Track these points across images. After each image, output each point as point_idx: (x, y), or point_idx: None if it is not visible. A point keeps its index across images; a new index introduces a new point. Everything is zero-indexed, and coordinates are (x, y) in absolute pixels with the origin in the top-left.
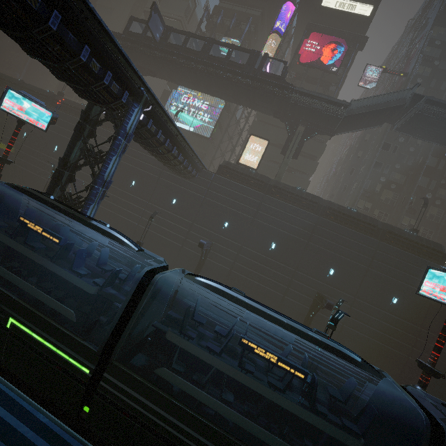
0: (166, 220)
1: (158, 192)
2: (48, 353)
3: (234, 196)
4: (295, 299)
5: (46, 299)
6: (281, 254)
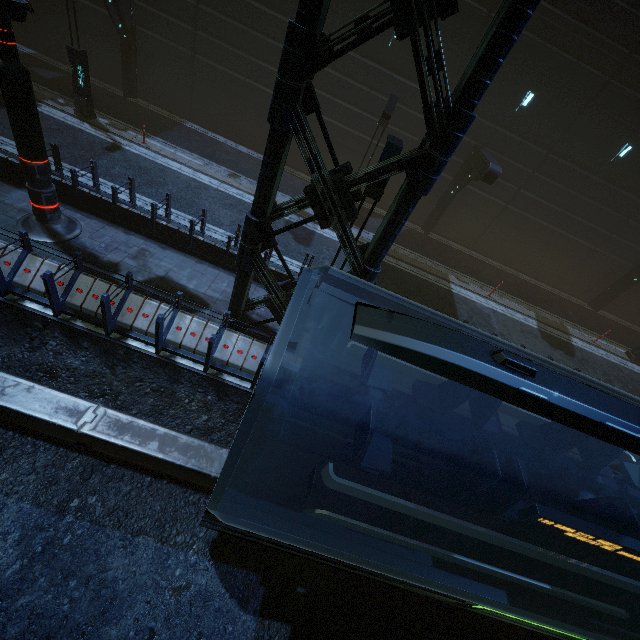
0: (375, 95)
1: (352, 1)
2: (558, 634)
3: (581, 6)
4: (616, 253)
5: (564, 596)
6: (634, 169)
